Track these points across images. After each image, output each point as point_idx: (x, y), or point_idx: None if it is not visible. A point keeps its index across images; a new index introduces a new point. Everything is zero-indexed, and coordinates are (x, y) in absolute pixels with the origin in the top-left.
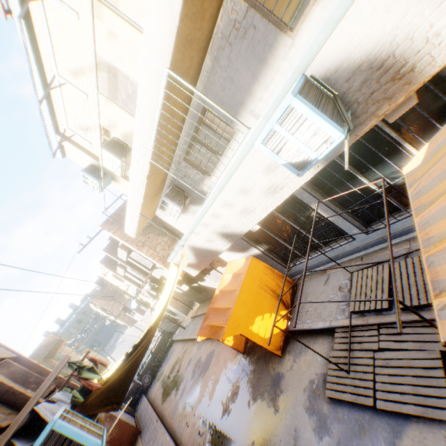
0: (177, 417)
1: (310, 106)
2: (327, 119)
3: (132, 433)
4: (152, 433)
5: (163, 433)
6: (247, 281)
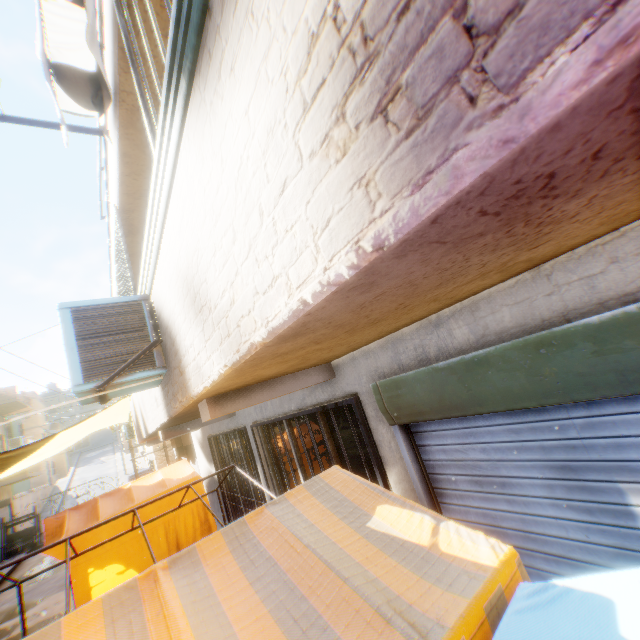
0: None
1: (68, 330)
2: (72, 357)
3: None
4: None
5: None
6: (158, 501)
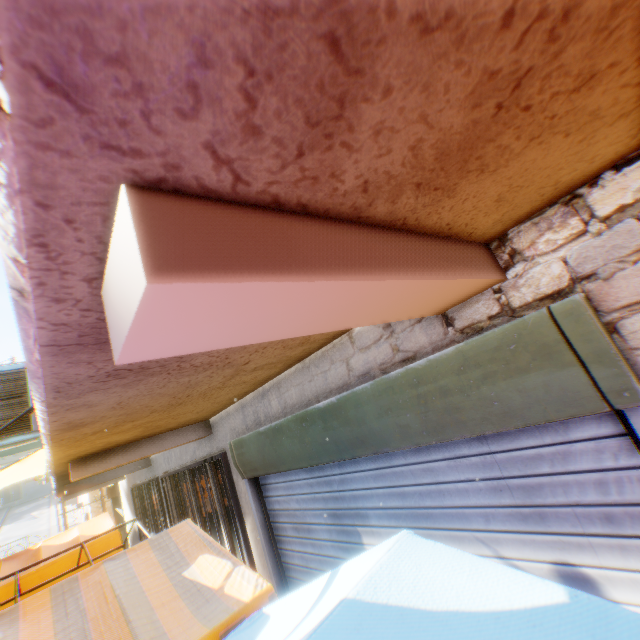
0: None
1: None
2: None
3: None
4: None
5: None
6: (68, 561)
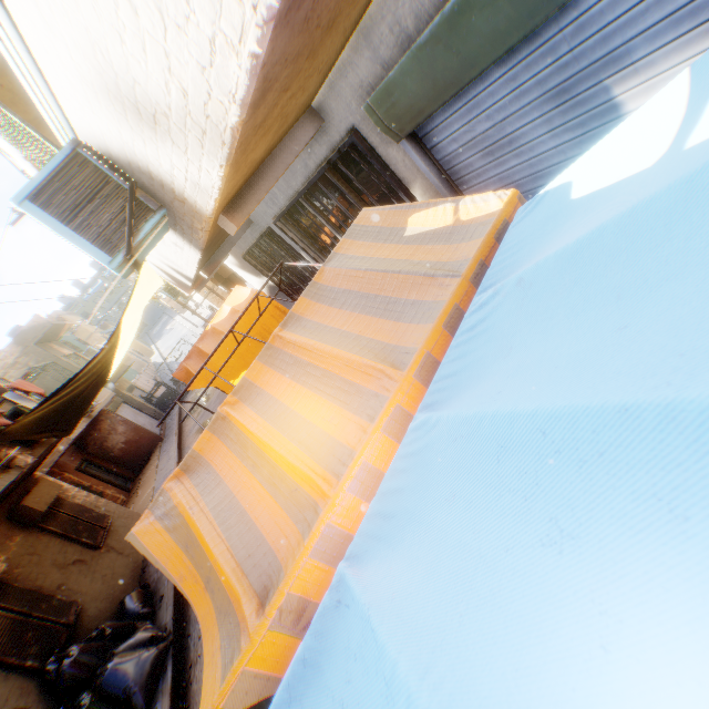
0: (190, 439)
1: (50, 222)
2: (81, 243)
3: (153, 440)
4: (169, 446)
5: (174, 449)
6: (241, 324)
